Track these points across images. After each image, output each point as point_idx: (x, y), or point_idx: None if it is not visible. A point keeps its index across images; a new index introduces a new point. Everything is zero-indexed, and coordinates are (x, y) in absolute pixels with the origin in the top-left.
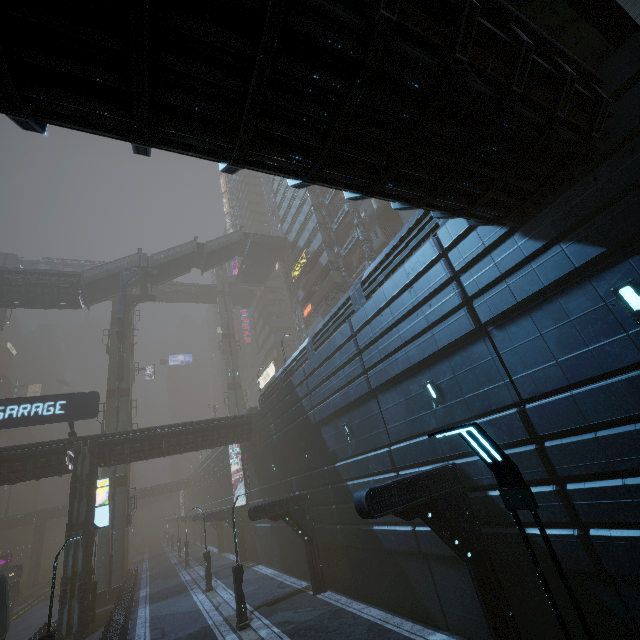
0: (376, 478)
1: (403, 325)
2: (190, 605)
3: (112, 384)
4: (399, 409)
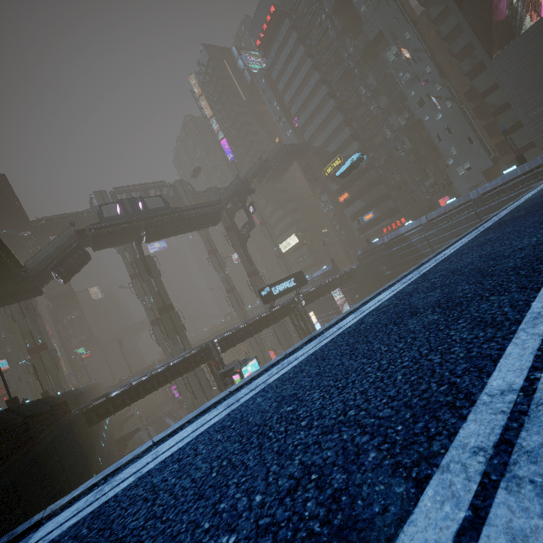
0: None
1: None
2: None
3: (248, 269)
4: None
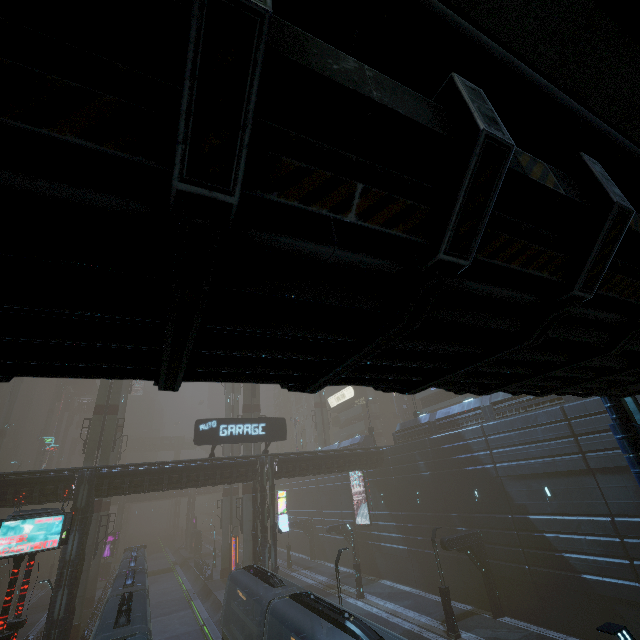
0: (591, 538)
1: None
2: (358, 608)
3: (247, 399)
4: (626, 491)
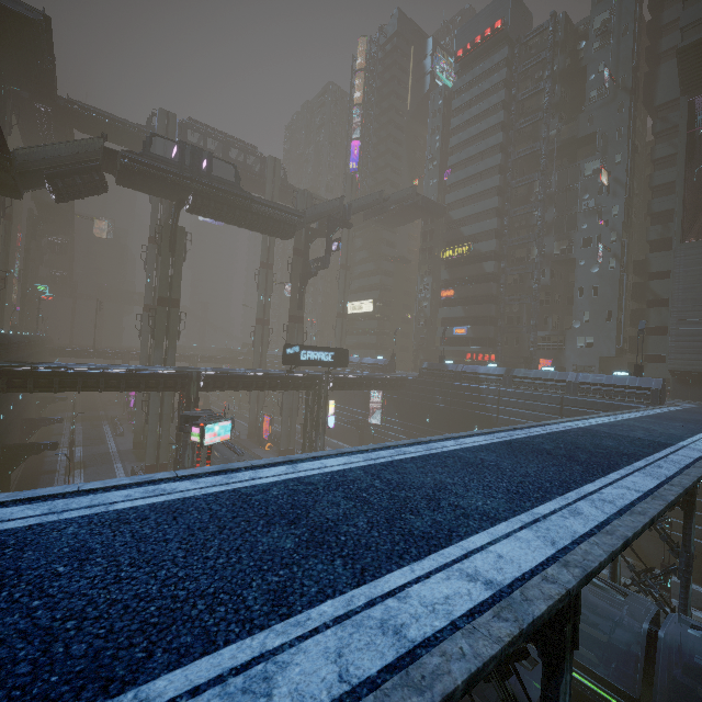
0: None
1: None
2: None
3: (294, 311)
4: None
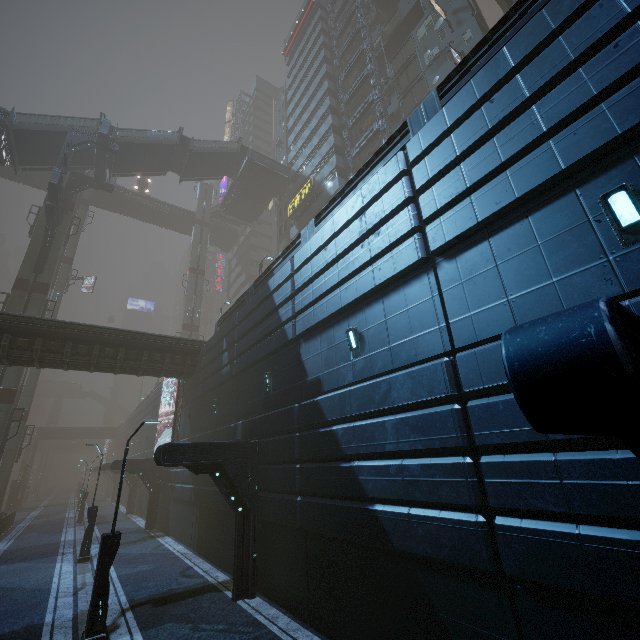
0: (403, 416)
1: (558, 90)
2: (42, 578)
3: (26, 273)
4: (494, 278)
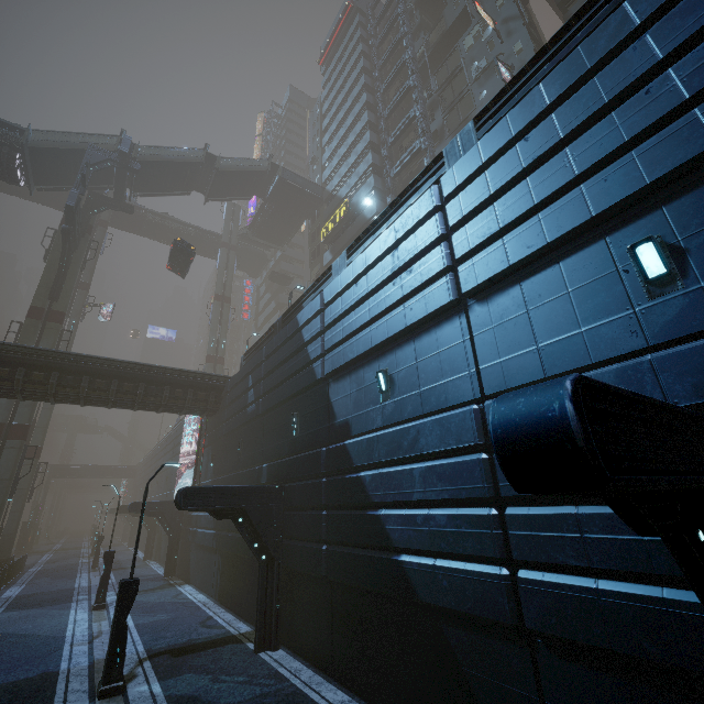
0: (431, 464)
1: (590, 133)
2: (56, 626)
3: (40, 301)
4: (525, 324)
